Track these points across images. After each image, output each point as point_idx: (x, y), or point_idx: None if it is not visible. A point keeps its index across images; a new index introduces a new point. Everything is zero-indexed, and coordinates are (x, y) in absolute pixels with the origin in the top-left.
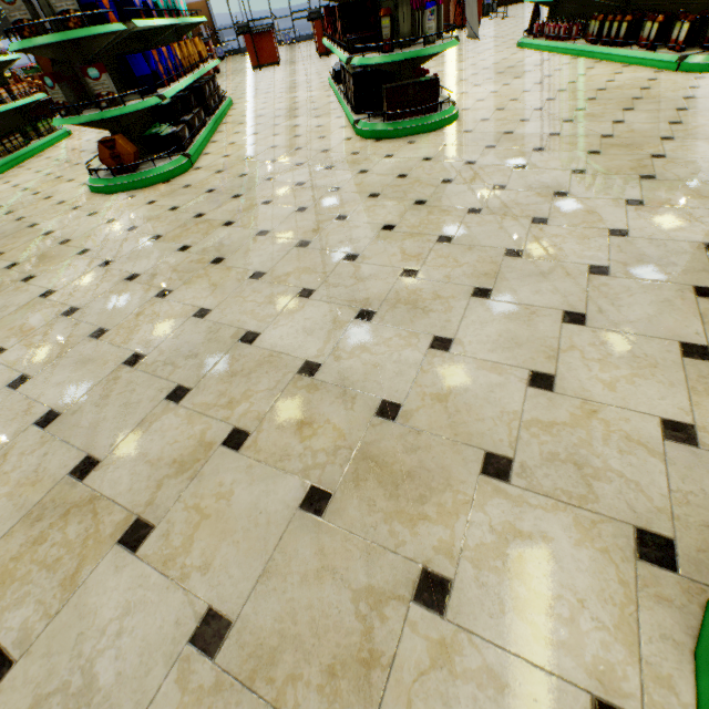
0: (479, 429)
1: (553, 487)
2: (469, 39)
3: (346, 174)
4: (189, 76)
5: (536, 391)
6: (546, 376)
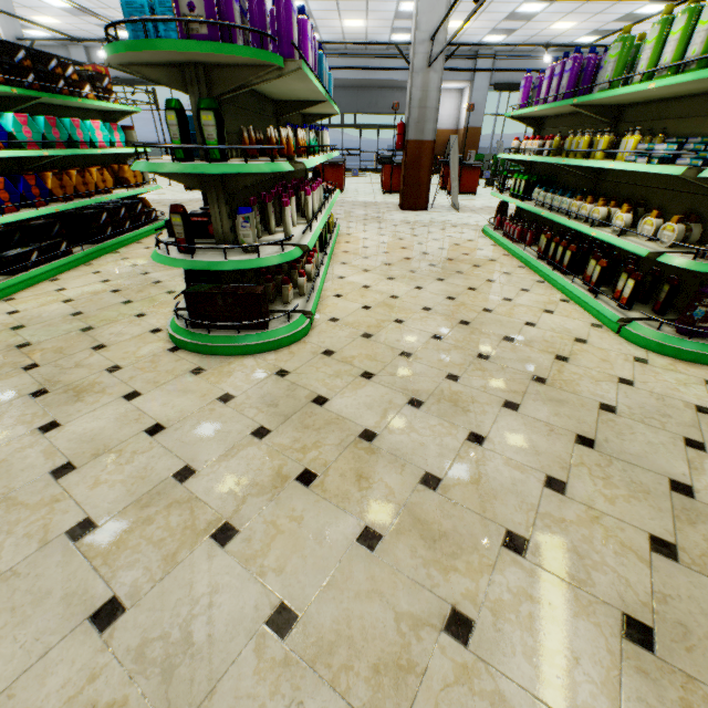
0: None
1: None
2: (452, 207)
3: (24, 422)
4: (45, 208)
5: None
6: None
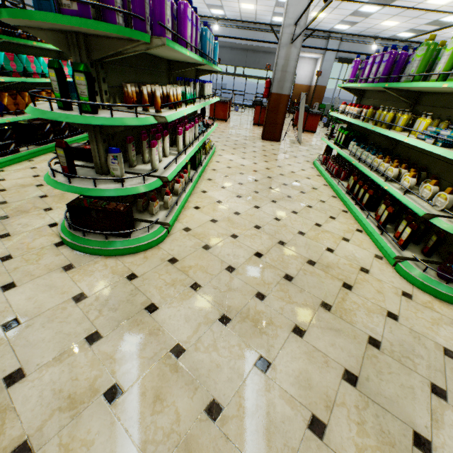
0: None
1: None
2: (297, 141)
3: None
4: None
5: None
6: None
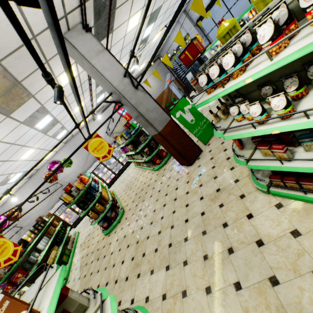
0: None
1: None
2: None
3: None
4: None
5: None
6: None
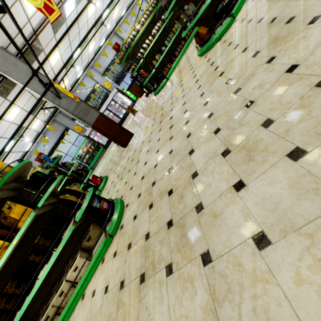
0: (214, 239)
1: (212, 284)
2: None
3: None
4: None
5: (251, 243)
6: (266, 240)
